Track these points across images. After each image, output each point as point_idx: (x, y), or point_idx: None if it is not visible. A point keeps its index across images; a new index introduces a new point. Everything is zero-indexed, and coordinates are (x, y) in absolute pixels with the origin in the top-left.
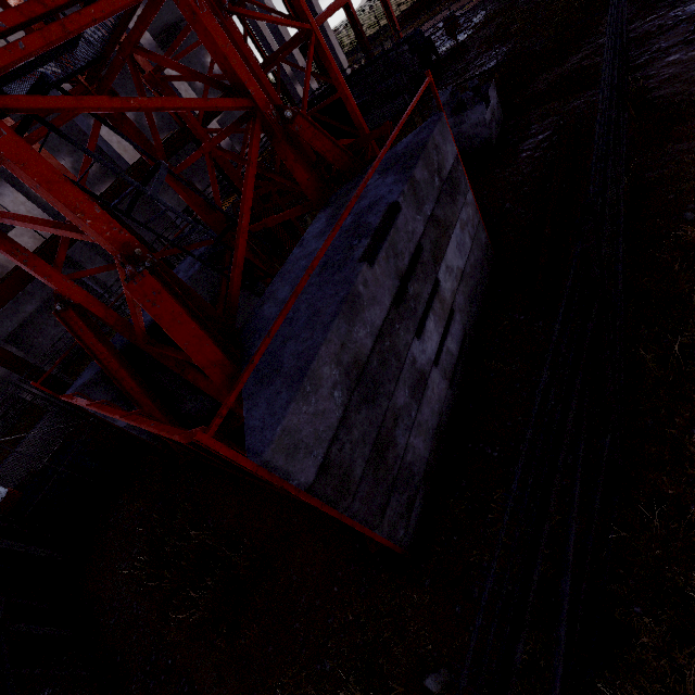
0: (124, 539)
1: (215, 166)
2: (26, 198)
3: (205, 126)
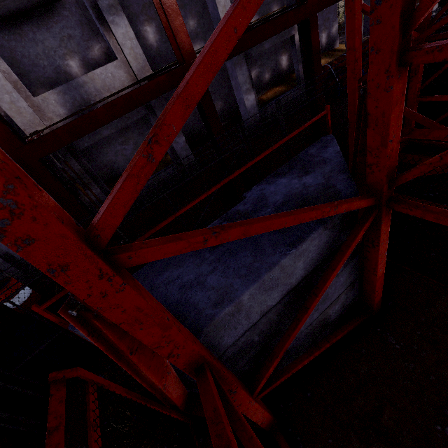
0: (85, 447)
1: (305, 58)
2: (136, 36)
3: (321, 9)
